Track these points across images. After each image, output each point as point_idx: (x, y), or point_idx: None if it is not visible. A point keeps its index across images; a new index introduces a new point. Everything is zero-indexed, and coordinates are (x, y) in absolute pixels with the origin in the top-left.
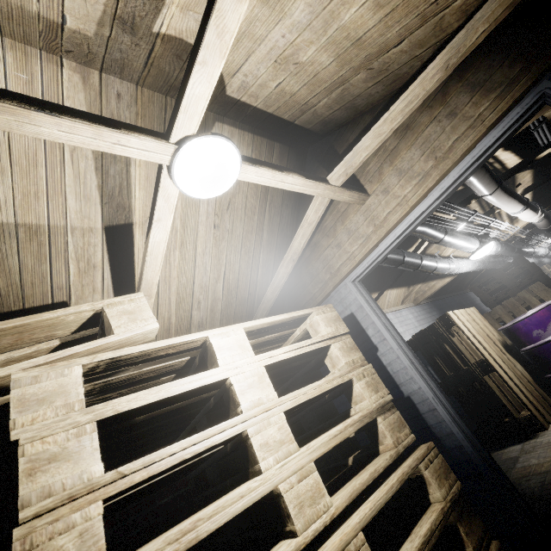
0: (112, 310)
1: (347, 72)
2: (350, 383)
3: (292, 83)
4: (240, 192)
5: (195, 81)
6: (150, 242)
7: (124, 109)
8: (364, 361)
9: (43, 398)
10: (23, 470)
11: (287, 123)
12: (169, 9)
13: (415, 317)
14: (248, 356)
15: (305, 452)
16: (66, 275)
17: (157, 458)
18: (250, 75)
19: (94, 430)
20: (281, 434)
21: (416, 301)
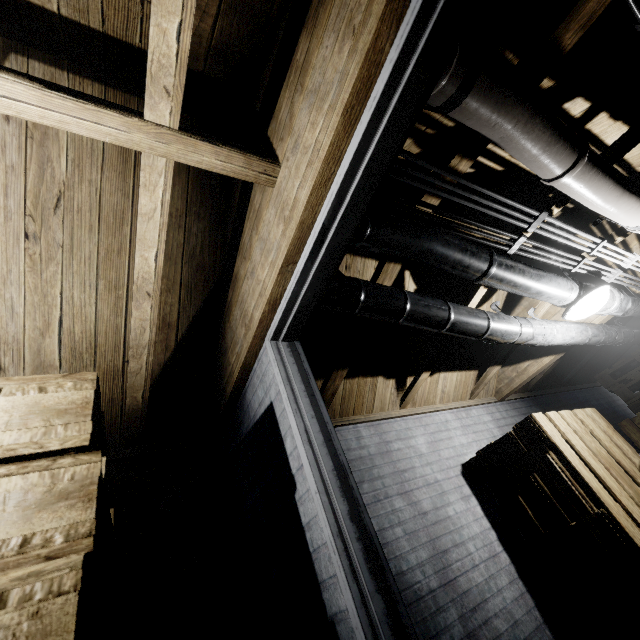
0: None
1: None
2: None
3: None
4: (84, 181)
5: None
6: None
7: None
8: (83, 538)
9: None
10: None
11: None
12: None
13: (495, 420)
14: None
15: None
16: None
17: None
18: None
19: None
20: None
21: (499, 394)
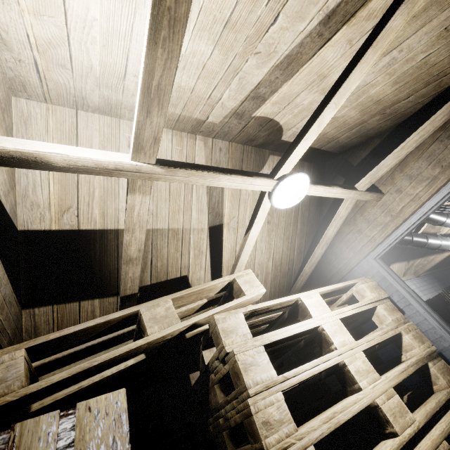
0: (239, 280)
1: (366, 117)
2: (399, 335)
3: (326, 128)
4: None
5: (299, 148)
6: (249, 237)
7: (222, 156)
8: (405, 319)
9: (232, 330)
10: (241, 368)
11: (316, 150)
12: (265, 105)
13: (418, 287)
14: (327, 312)
15: (385, 380)
16: (188, 259)
17: (300, 371)
18: (300, 128)
19: (263, 350)
20: (365, 366)
21: (416, 273)
